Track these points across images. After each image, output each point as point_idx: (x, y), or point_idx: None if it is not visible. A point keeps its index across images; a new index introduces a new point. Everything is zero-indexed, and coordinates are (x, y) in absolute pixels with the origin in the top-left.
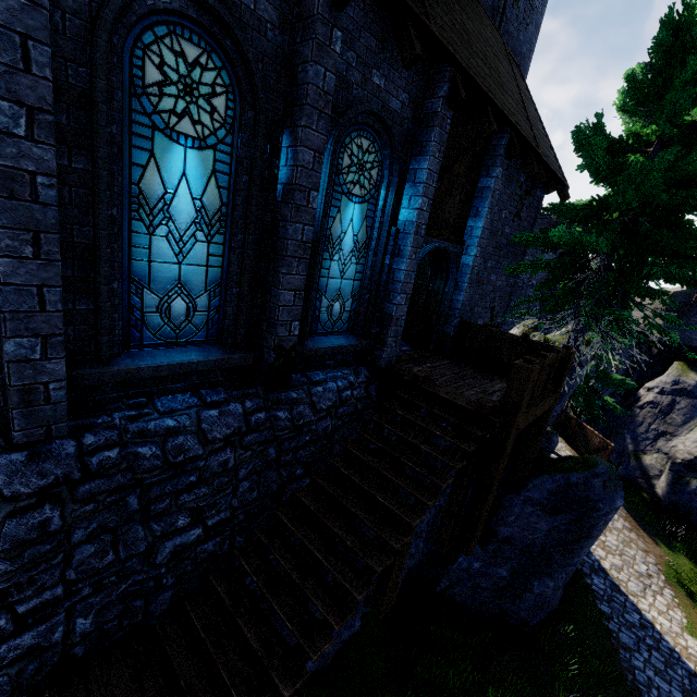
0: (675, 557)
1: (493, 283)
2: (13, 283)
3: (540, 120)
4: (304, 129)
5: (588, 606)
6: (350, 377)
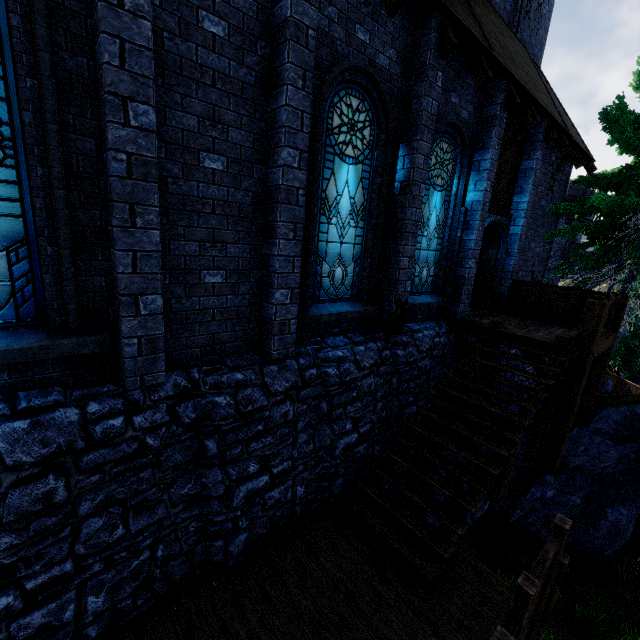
0: None
1: (533, 250)
2: (283, 255)
3: (562, 107)
4: (419, 141)
5: None
6: (435, 328)
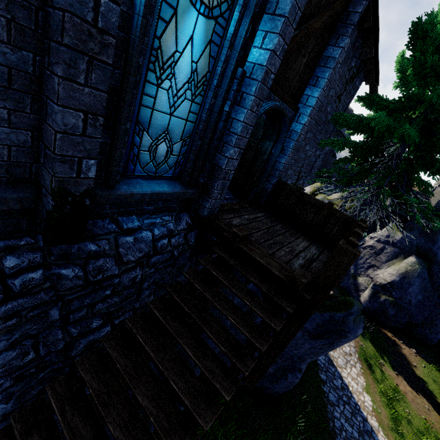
0: (365, 342)
1: (306, 152)
2: None
3: None
4: None
5: (314, 375)
6: (170, 224)
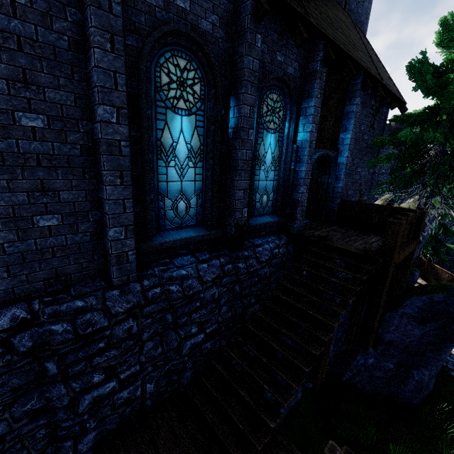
0: None
1: (359, 173)
2: (112, 199)
3: (380, 62)
4: (243, 94)
5: None
6: (276, 241)
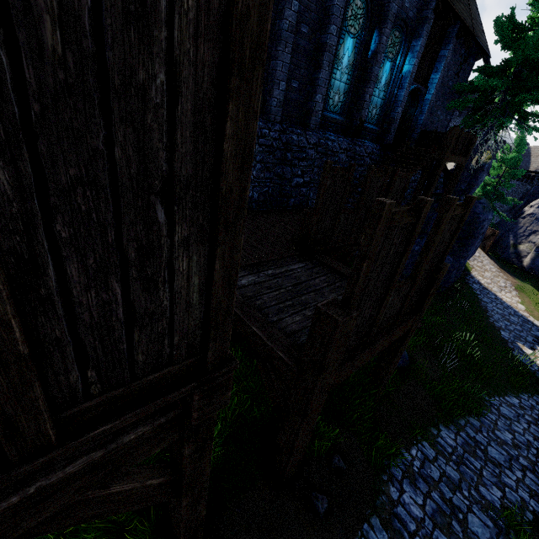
0: (524, 285)
1: (438, 117)
2: (323, 78)
3: (478, 14)
4: (385, 29)
5: (468, 291)
6: (374, 146)
